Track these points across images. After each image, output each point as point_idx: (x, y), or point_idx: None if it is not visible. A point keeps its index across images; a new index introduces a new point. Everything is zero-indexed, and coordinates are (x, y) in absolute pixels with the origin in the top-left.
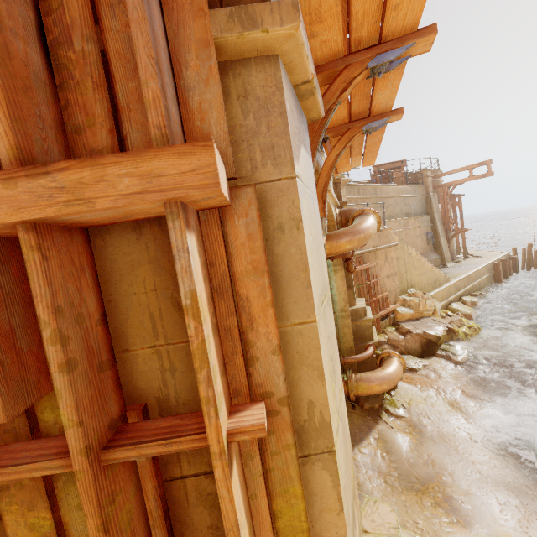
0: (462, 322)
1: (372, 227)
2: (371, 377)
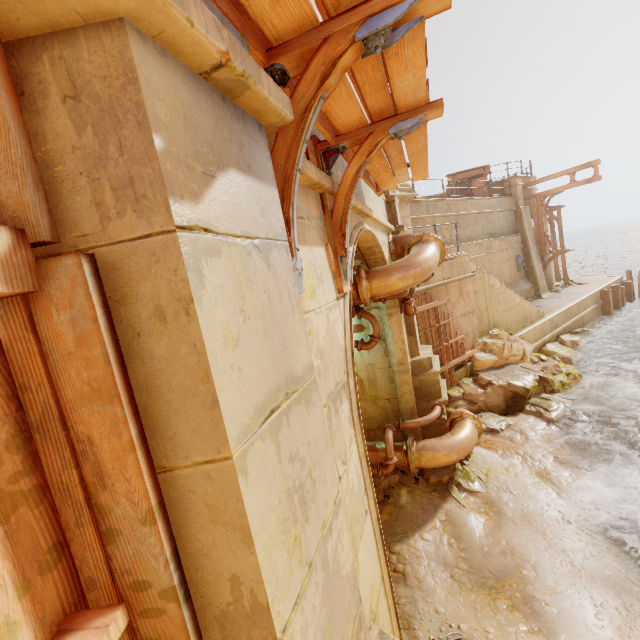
0: (559, 368)
1: (433, 259)
2: (436, 445)
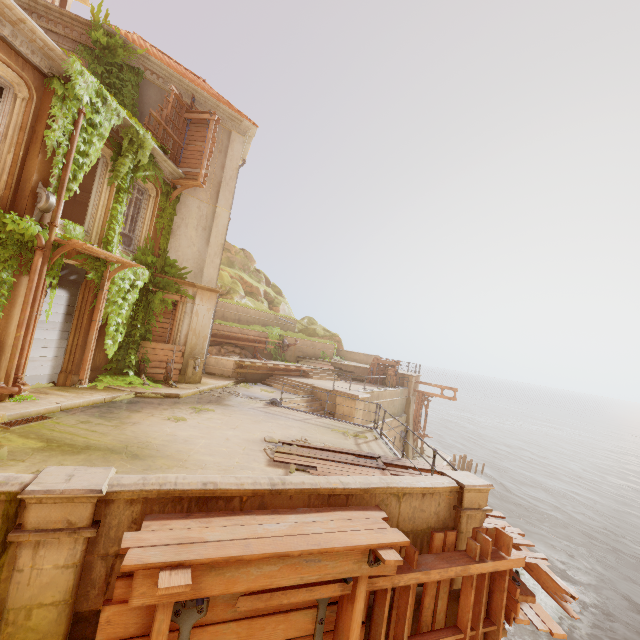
0: None
1: None
2: None
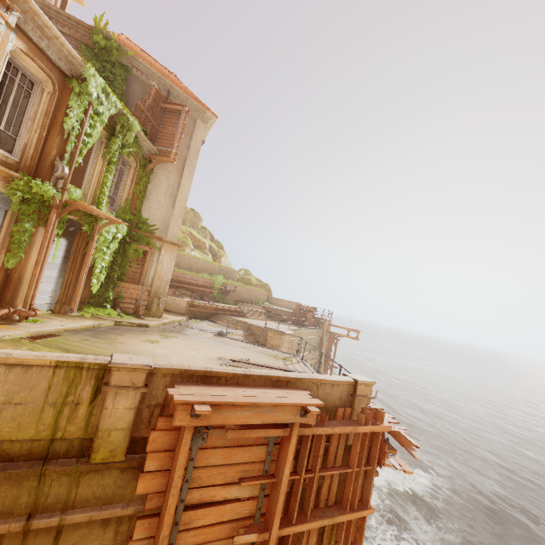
0: None
1: None
2: None
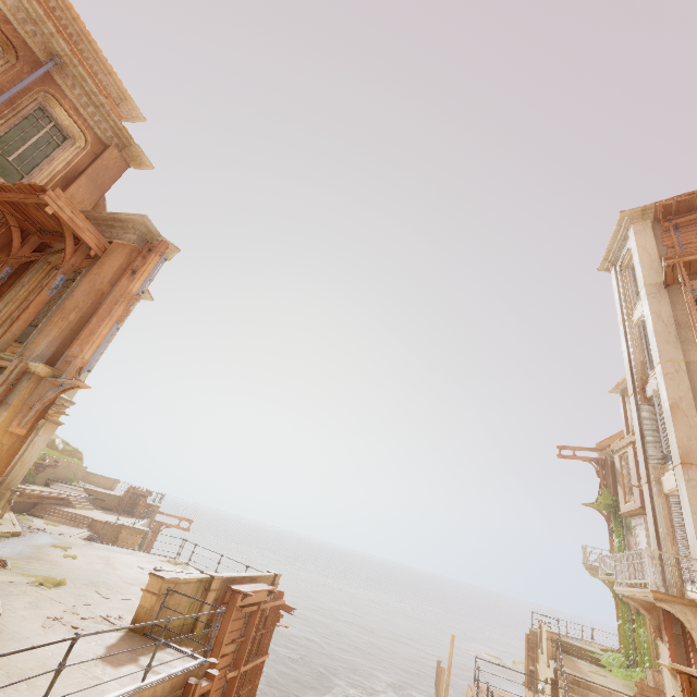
0: None
1: None
2: None
